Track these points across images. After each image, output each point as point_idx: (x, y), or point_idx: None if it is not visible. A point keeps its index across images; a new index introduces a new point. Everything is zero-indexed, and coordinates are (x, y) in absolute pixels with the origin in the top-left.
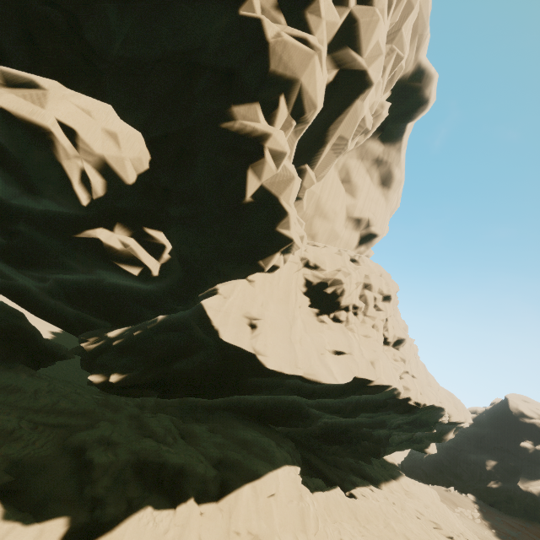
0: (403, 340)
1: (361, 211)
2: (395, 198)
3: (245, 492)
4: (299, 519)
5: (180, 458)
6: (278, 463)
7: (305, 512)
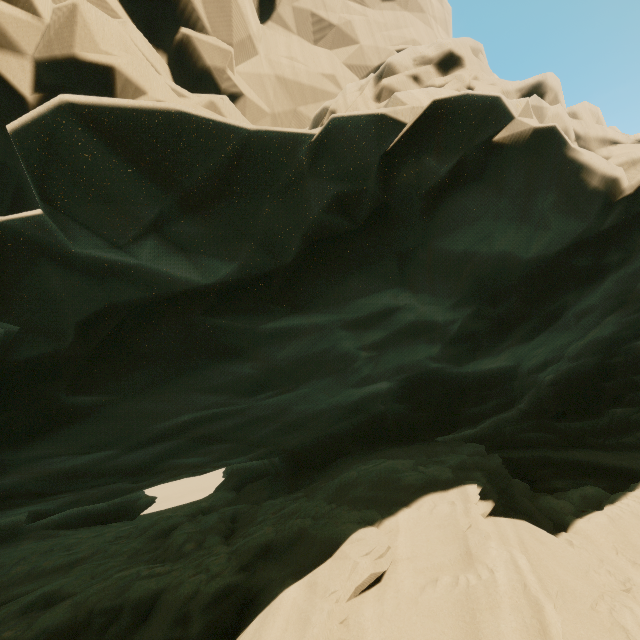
0: (540, 87)
1: (378, 55)
2: (430, 2)
3: (286, 607)
4: (455, 635)
5: (161, 581)
6: (402, 499)
7: (477, 603)
